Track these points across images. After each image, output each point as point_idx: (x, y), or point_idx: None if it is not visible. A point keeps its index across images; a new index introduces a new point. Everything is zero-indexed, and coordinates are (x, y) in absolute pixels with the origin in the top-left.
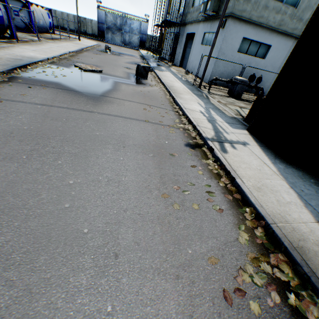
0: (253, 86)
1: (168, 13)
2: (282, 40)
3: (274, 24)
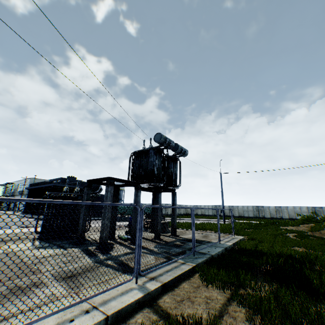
0: None
1: (5, 193)
2: None
3: None
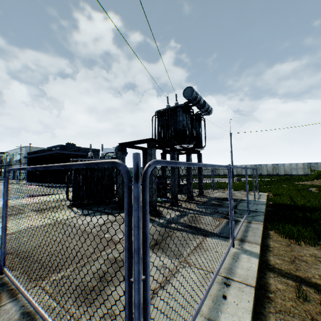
0: None
1: (1, 163)
2: None
3: None
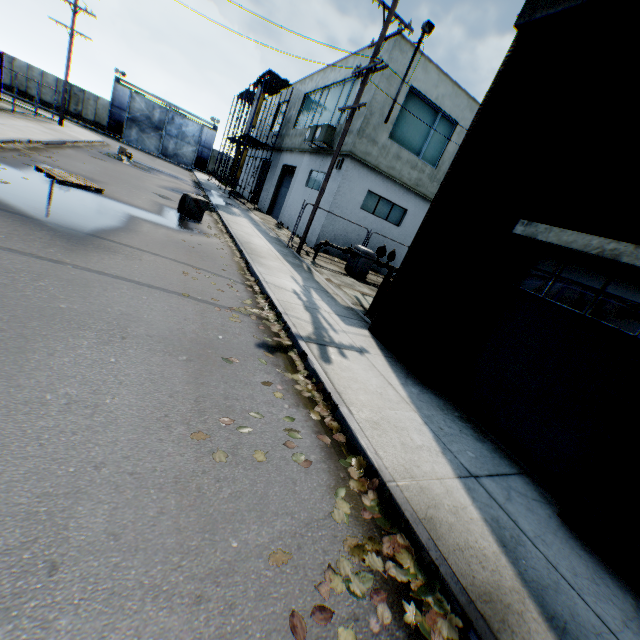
0: (385, 264)
1: (253, 125)
2: (422, 205)
3: (411, 182)
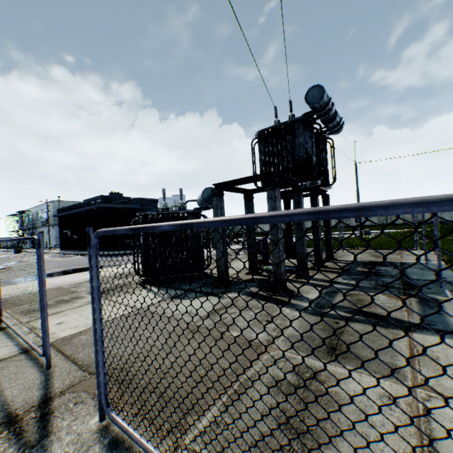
0: None
1: (23, 226)
2: None
3: None
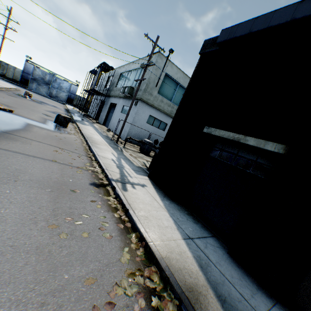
0: (158, 147)
1: (96, 85)
2: None
3: (168, 112)
